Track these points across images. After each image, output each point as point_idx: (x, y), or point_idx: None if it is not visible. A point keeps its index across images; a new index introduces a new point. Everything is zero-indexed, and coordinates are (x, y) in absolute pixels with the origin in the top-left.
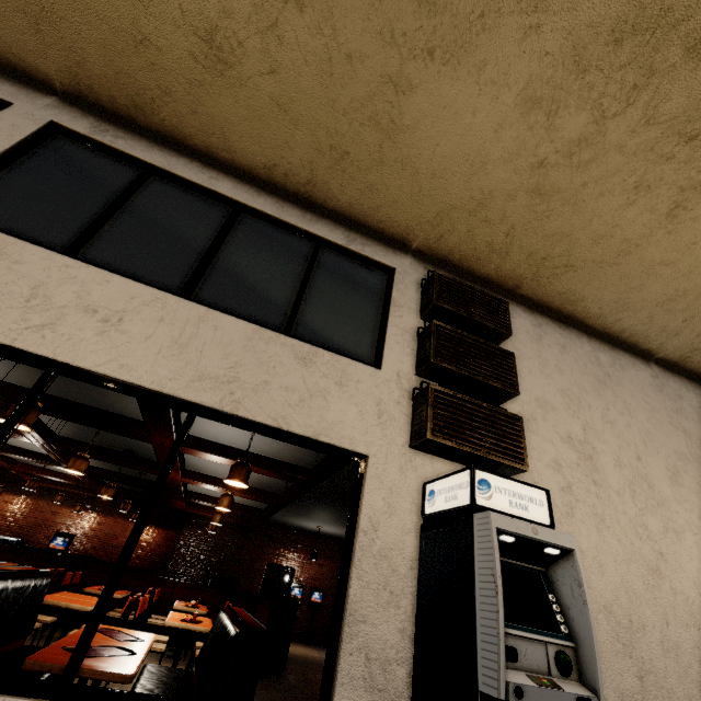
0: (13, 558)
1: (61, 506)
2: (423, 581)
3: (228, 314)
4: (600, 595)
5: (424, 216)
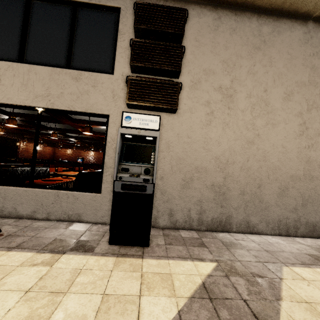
0: (63, 165)
1: (81, 150)
2: None
3: (40, 65)
4: (215, 153)
5: None
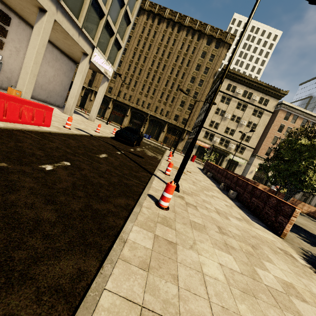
0: None
1: None
2: None
3: None
4: (10, 68)
5: None
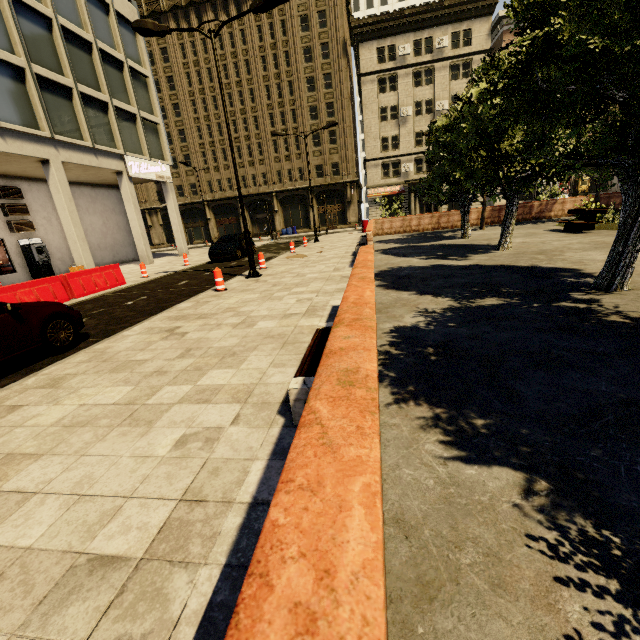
0: None
1: None
2: (24, 254)
3: None
4: (55, 246)
5: None
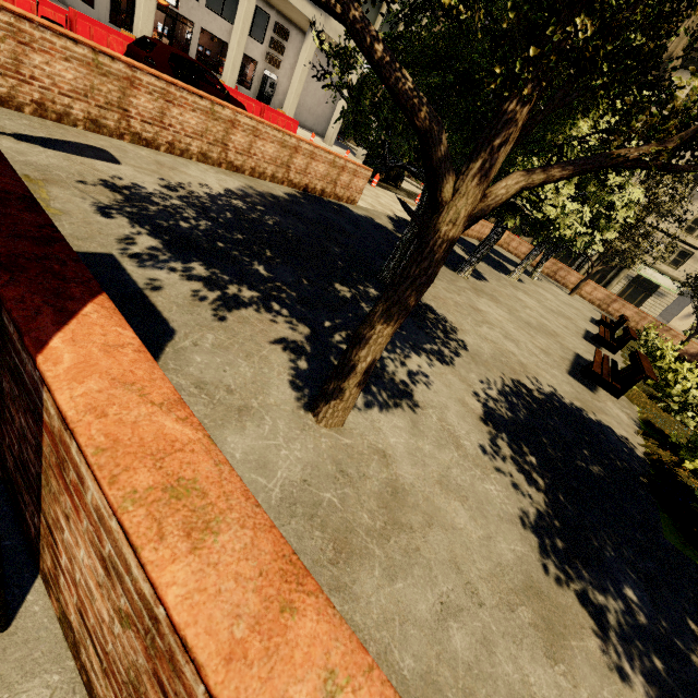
0: None
1: None
2: (262, 81)
3: None
4: (283, 89)
5: (280, 10)
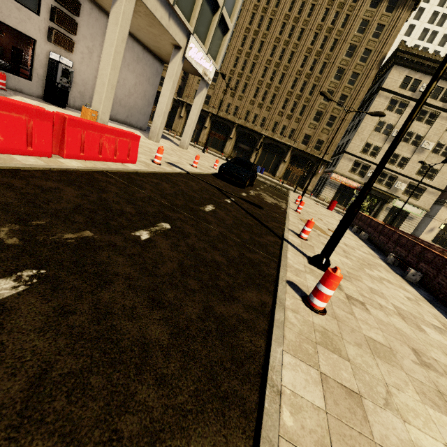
0: None
1: None
2: (49, 68)
3: None
4: (82, 78)
5: None
